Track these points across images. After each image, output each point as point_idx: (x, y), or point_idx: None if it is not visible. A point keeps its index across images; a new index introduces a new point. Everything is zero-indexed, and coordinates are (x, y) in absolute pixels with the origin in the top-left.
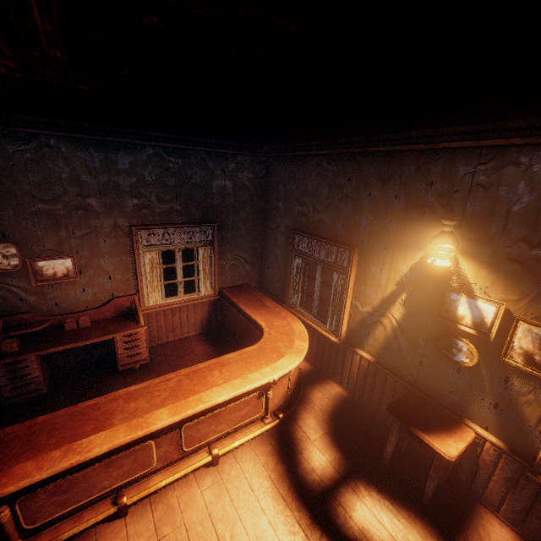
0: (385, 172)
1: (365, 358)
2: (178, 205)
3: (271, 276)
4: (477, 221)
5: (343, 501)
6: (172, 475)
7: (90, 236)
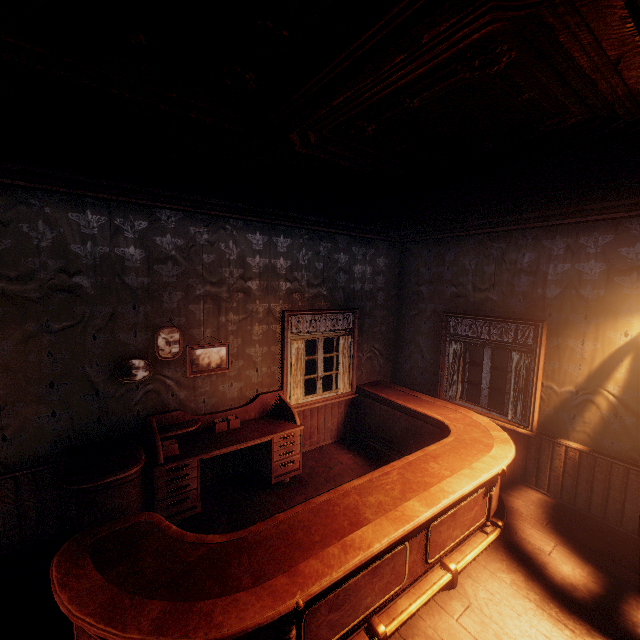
0: (574, 242)
1: (574, 448)
2: (324, 290)
3: (411, 370)
4: None
5: (637, 621)
6: (419, 597)
7: (245, 321)
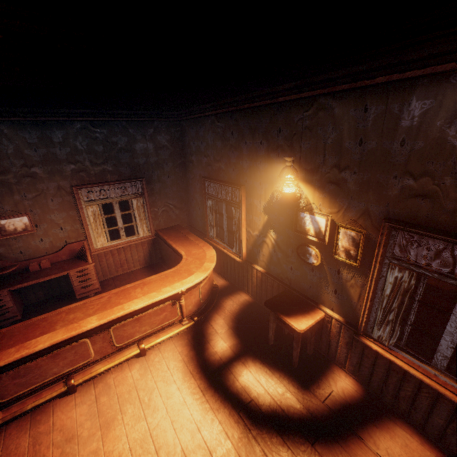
0: (252, 124)
1: (259, 271)
2: (109, 167)
3: (196, 217)
4: (308, 155)
5: (234, 371)
6: (109, 364)
7: (39, 197)
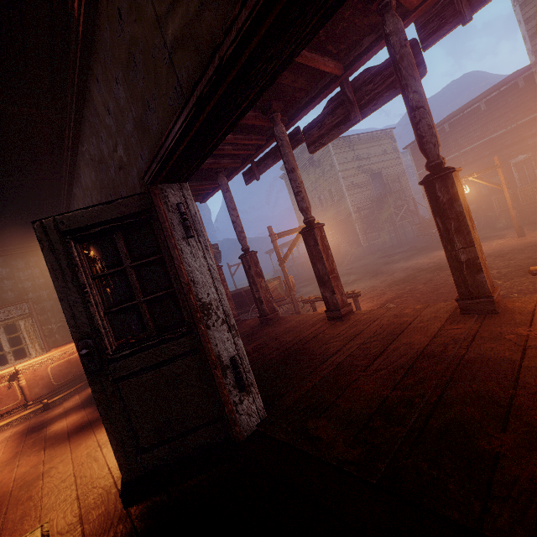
0: None
1: None
2: None
3: None
4: None
5: (49, 424)
6: None
7: None
